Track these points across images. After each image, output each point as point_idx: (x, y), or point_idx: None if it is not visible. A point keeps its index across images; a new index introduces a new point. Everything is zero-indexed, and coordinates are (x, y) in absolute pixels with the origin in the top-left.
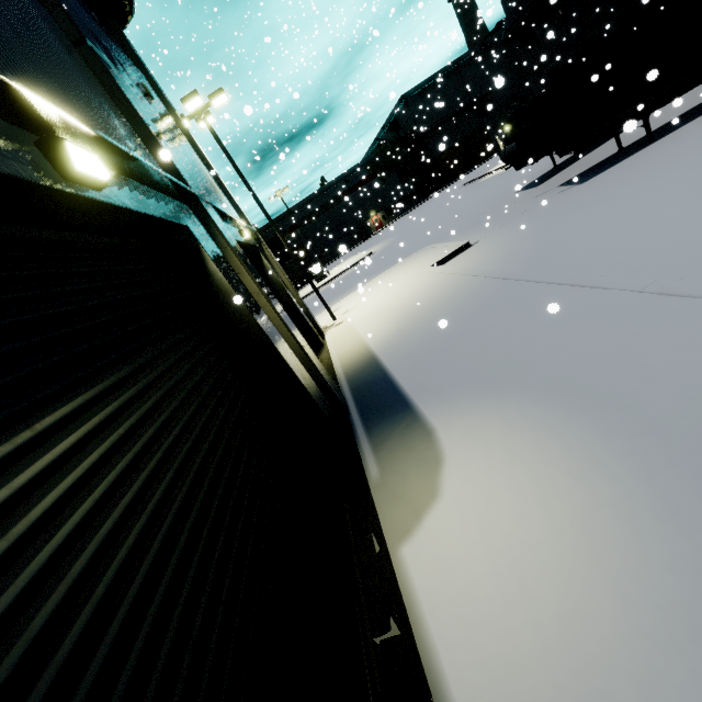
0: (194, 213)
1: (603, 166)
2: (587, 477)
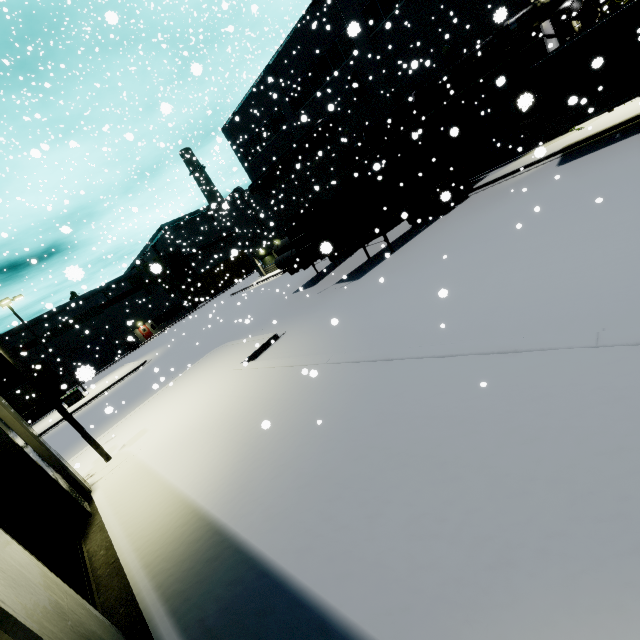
0: None
1: (365, 268)
2: None
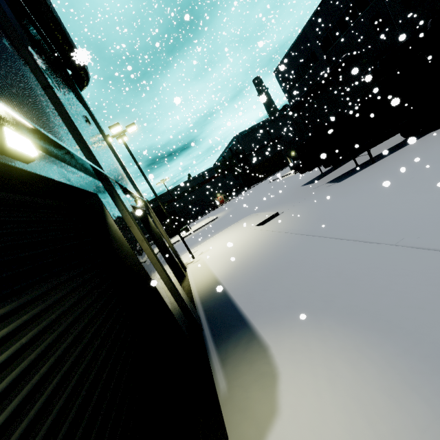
0: (104, 186)
1: (349, 173)
2: (401, 397)
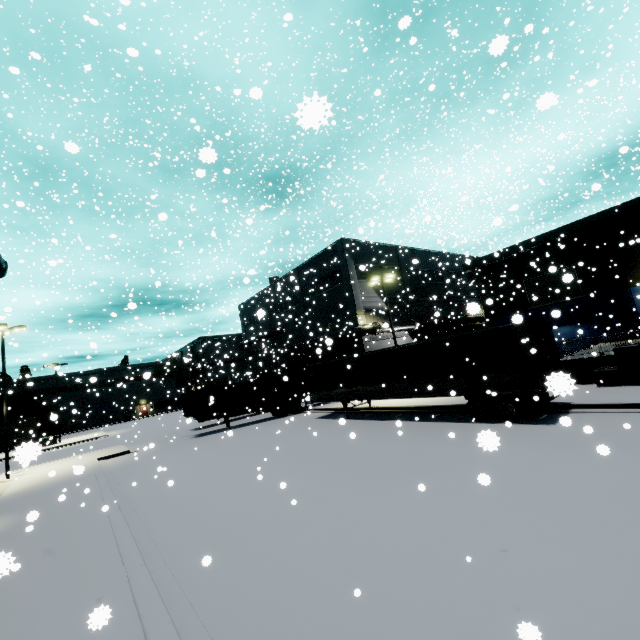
0: None
1: (213, 432)
2: None
